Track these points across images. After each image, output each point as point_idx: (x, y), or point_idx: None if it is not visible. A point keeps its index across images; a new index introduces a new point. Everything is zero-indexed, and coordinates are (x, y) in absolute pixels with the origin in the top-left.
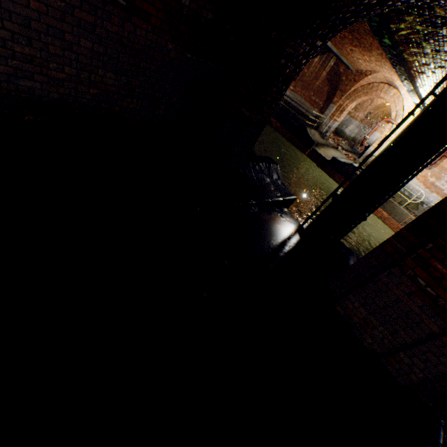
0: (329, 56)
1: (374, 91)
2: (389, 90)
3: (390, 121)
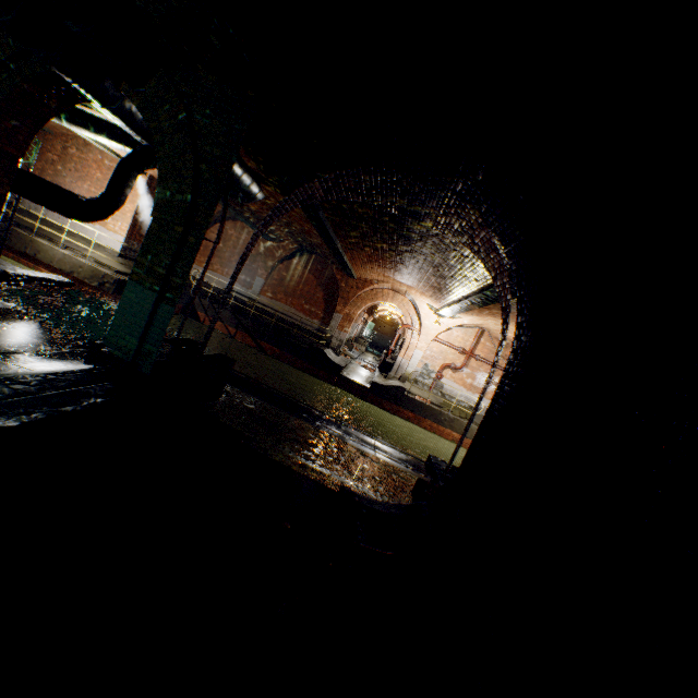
0: (312, 257)
1: (379, 296)
2: (396, 296)
3: (409, 328)
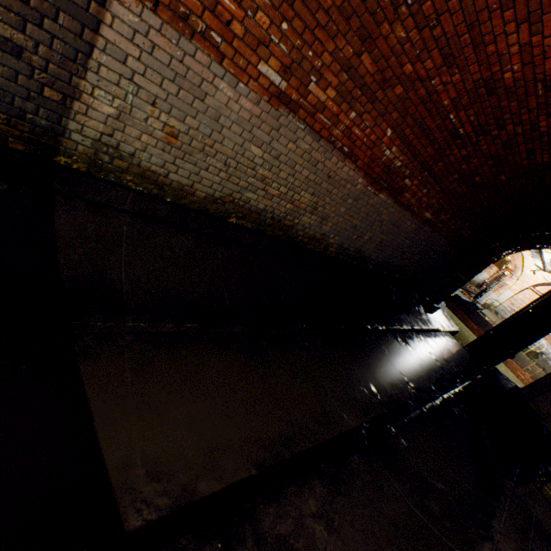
0: None
1: None
2: None
3: (509, 272)
